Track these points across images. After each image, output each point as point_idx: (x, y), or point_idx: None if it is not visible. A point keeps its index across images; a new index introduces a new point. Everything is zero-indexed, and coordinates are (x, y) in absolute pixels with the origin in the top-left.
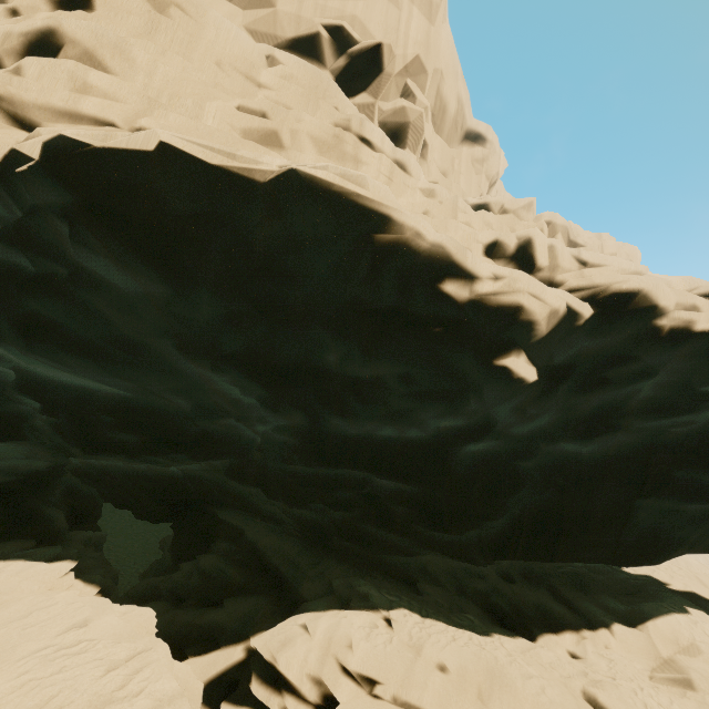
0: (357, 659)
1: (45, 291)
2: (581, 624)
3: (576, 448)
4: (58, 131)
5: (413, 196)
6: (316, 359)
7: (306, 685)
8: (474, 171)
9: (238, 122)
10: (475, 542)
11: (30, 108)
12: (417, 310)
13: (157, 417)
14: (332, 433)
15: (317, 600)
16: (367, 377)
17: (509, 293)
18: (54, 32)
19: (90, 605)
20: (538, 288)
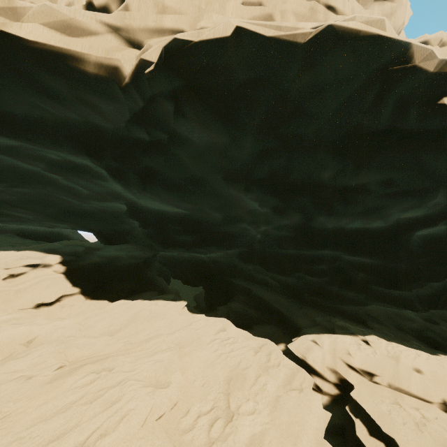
0: (358, 361)
1: (155, 151)
2: None
3: None
4: (161, 41)
5: None
6: (315, 177)
7: (327, 372)
8: None
9: (246, 14)
10: (415, 297)
11: (137, 32)
12: (407, 128)
13: (203, 225)
14: (317, 228)
15: (311, 328)
16: (353, 185)
17: None
18: None
19: (219, 321)
20: None
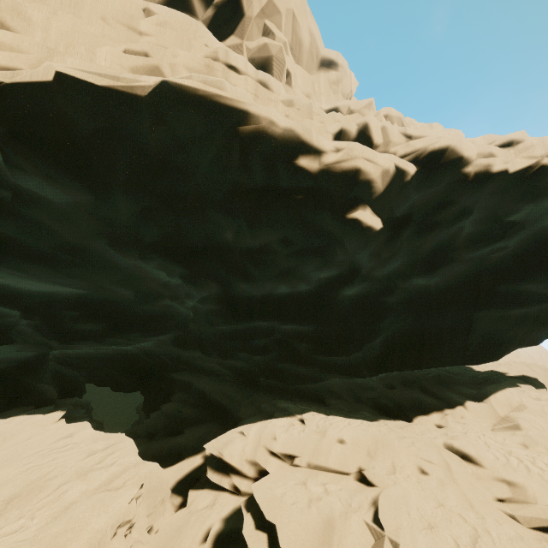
0: (279, 444)
1: None
2: (443, 406)
3: (425, 282)
4: None
5: (277, 107)
6: (217, 238)
7: (245, 467)
8: (332, 91)
9: (126, 62)
10: (361, 362)
11: None
12: (283, 185)
13: (110, 306)
14: (242, 296)
15: (251, 418)
16: (257, 246)
17: (348, 160)
18: None
19: (74, 426)
20: (370, 153)
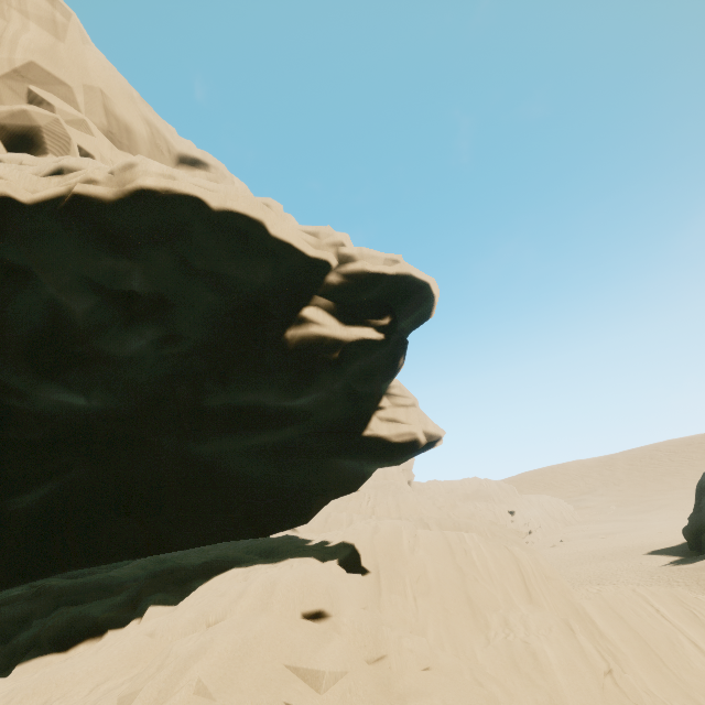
0: None
1: None
2: (113, 624)
3: (86, 401)
4: None
5: None
6: None
7: None
8: None
9: None
10: None
11: None
12: None
13: None
14: None
15: None
16: None
17: None
18: None
19: None
20: None
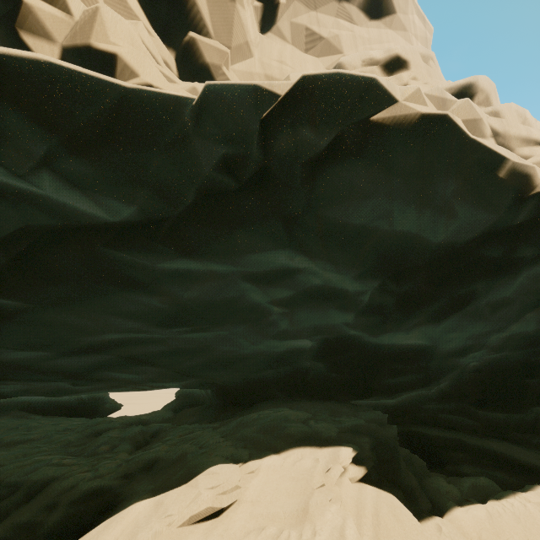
0: None
1: (508, 272)
2: None
3: None
4: None
5: None
6: None
7: None
8: None
9: None
10: None
11: (511, 139)
12: None
13: (434, 359)
14: None
15: None
16: None
17: None
18: (471, 85)
19: None
20: None
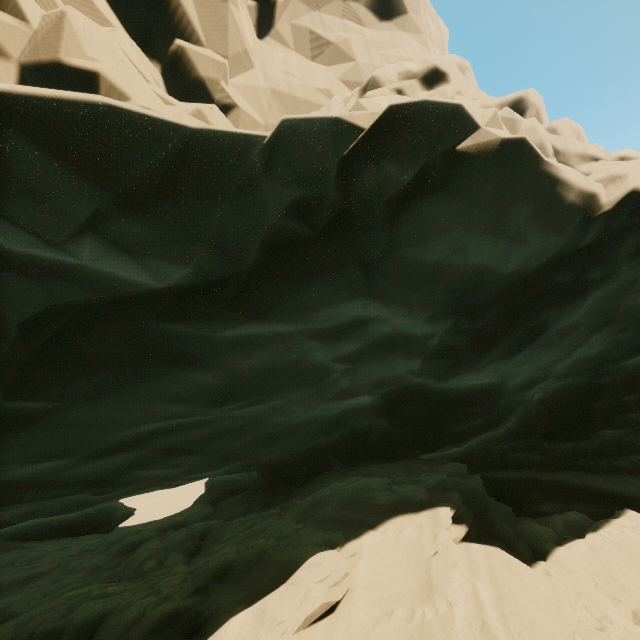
0: None
1: (579, 296)
2: None
3: None
4: (637, 167)
5: None
6: None
7: None
8: None
9: None
10: None
11: (570, 156)
12: None
13: (503, 396)
14: None
15: None
16: None
17: None
18: (522, 100)
19: None
20: None
